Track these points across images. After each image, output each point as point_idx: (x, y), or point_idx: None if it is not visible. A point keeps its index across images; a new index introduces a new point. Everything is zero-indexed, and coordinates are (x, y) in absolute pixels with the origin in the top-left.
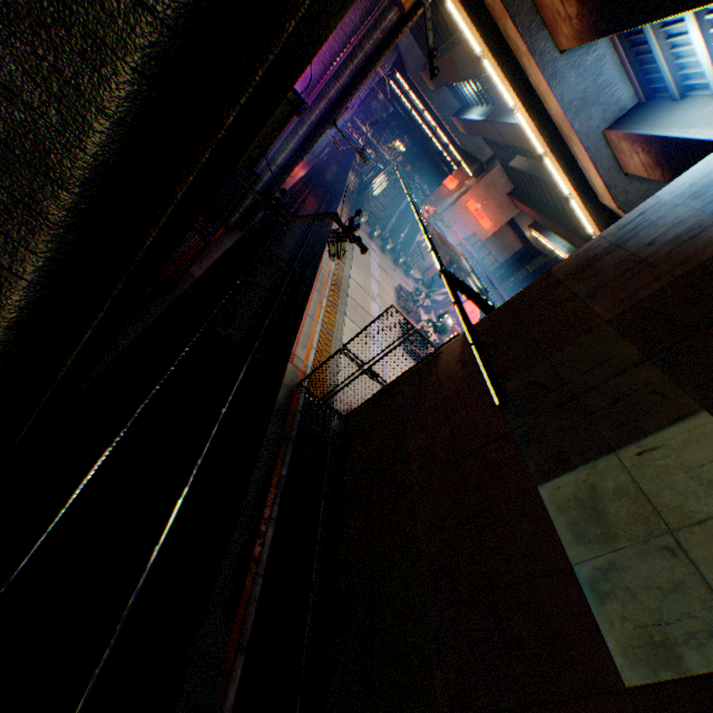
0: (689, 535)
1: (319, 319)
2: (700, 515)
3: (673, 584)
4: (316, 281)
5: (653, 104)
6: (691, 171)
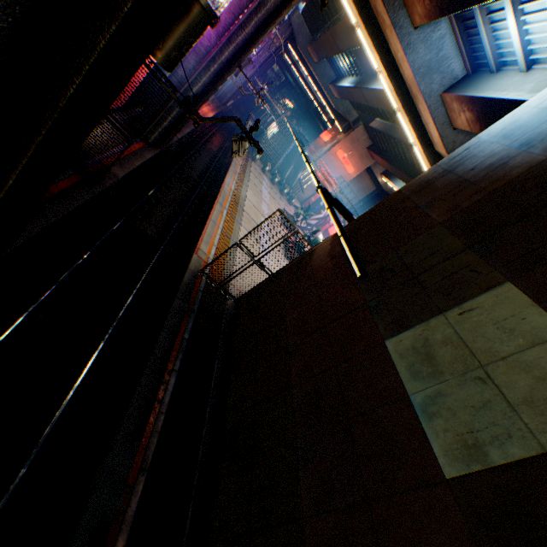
0: (495, 368)
1: (220, 224)
2: (503, 353)
3: (483, 403)
4: (219, 196)
5: (477, 75)
6: (502, 119)
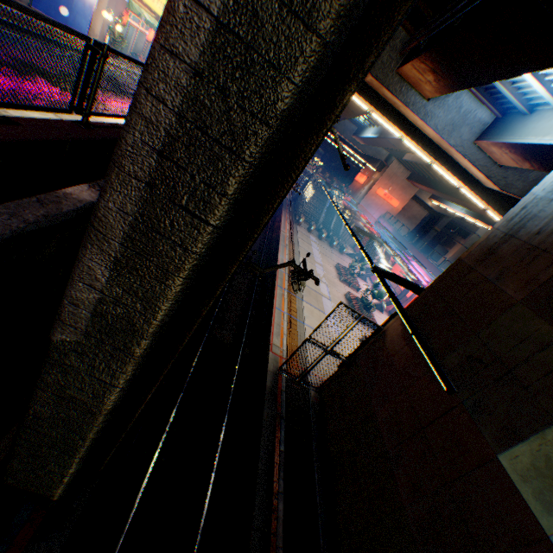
0: None
1: (284, 309)
2: None
3: None
4: (277, 278)
5: (508, 118)
6: None
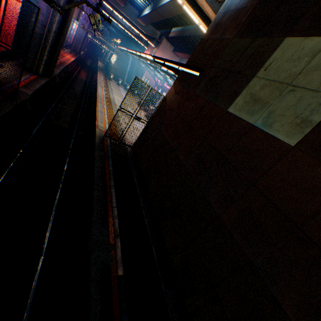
0: (297, 80)
1: (105, 113)
2: (299, 71)
3: (297, 100)
4: (98, 99)
5: None
6: None
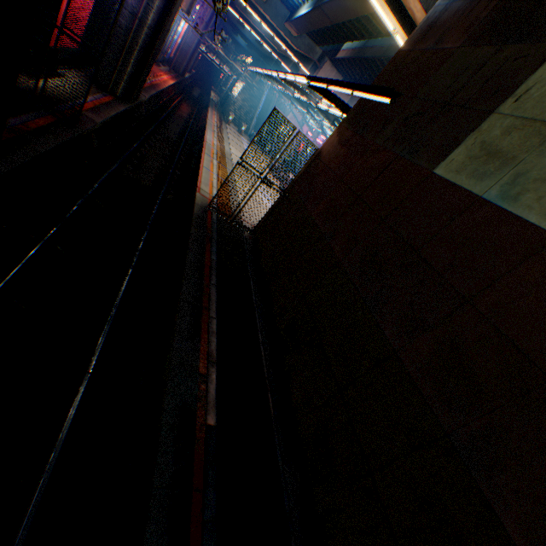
0: None
1: (213, 171)
2: None
3: None
4: (204, 149)
5: None
6: None
